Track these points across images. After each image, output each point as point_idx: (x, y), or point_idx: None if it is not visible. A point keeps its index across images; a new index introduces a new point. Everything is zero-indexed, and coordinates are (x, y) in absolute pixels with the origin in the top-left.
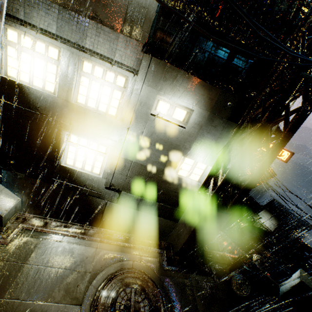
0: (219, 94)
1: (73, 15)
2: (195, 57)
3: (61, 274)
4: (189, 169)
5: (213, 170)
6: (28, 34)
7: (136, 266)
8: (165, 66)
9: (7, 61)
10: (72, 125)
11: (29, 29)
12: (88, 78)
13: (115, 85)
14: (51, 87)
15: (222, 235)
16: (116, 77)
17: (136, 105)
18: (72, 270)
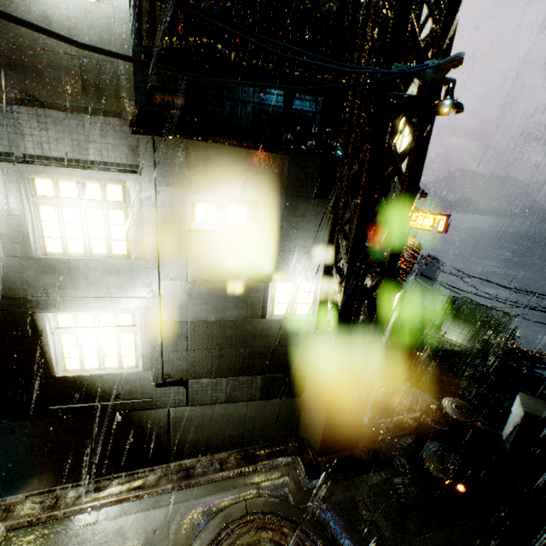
0: (288, 163)
1: None
2: (229, 117)
3: None
4: (290, 299)
5: (325, 288)
6: None
7: (254, 507)
8: (182, 145)
9: None
10: (52, 296)
11: None
12: (53, 205)
13: (107, 202)
14: None
15: (387, 388)
16: (105, 188)
17: (157, 223)
18: None
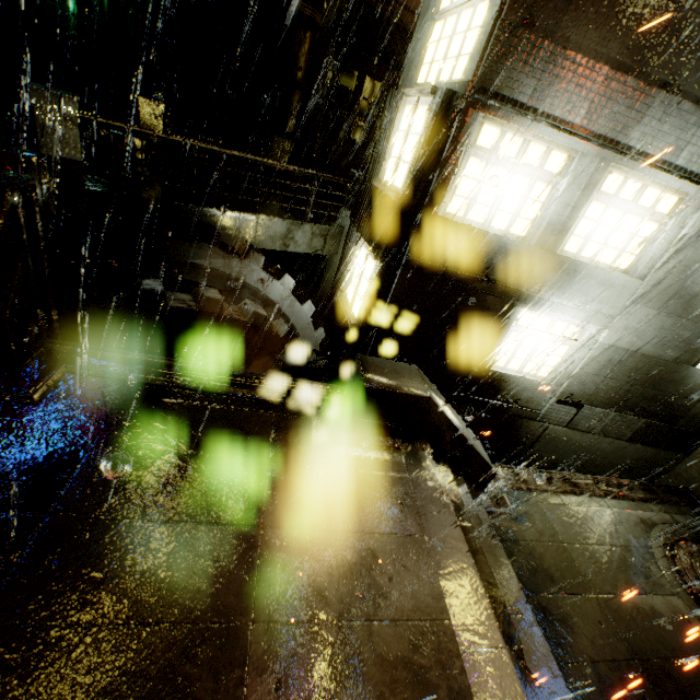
0: None
1: (630, 84)
2: None
3: (615, 554)
4: None
5: None
6: (522, 131)
7: (680, 532)
8: None
9: (456, 187)
10: (540, 294)
11: (534, 123)
12: (604, 203)
13: (654, 212)
14: (523, 228)
15: None
16: (661, 196)
17: (685, 247)
18: (620, 547)
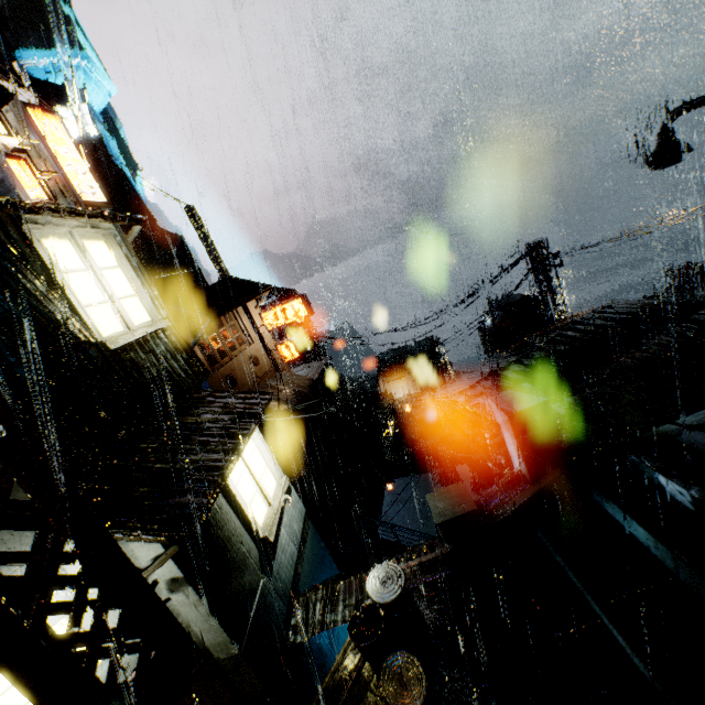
0: None
1: None
2: None
3: None
4: None
5: None
6: None
7: None
8: None
9: None
10: None
11: None
12: None
13: None
14: None
15: (323, 598)
16: None
17: None
18: None
